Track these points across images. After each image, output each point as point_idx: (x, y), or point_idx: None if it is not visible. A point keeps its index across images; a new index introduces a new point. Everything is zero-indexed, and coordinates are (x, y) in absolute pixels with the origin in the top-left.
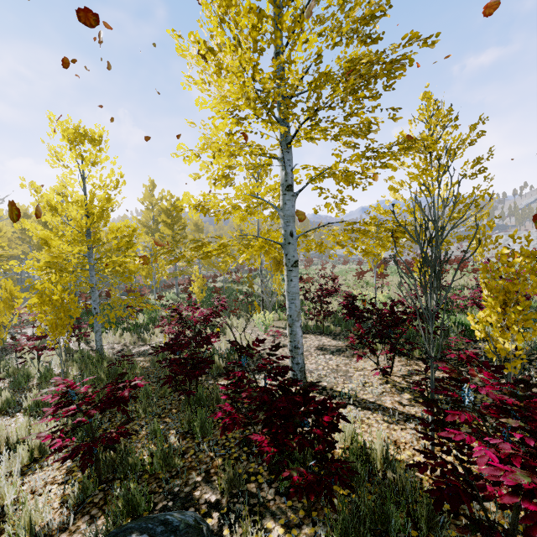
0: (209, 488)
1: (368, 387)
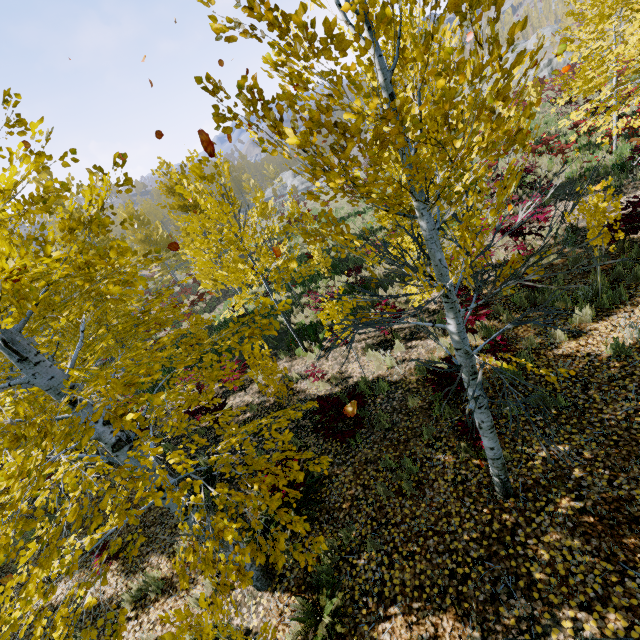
0: None
1: None
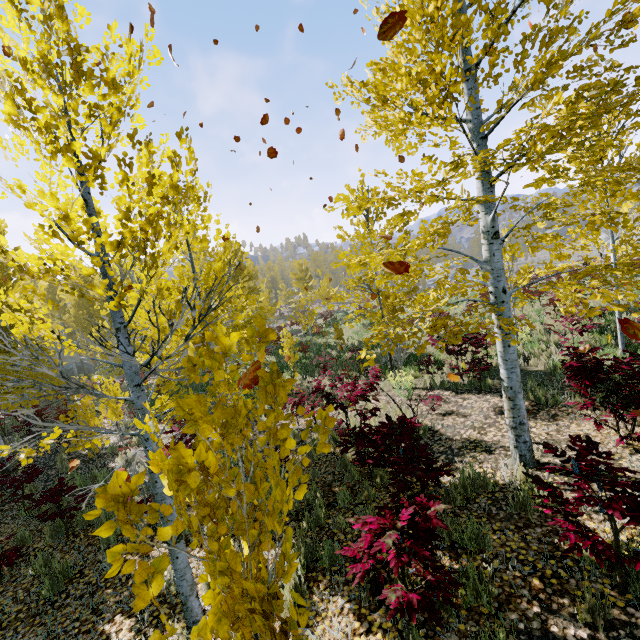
0: (563, 621)
1: (619, 460)
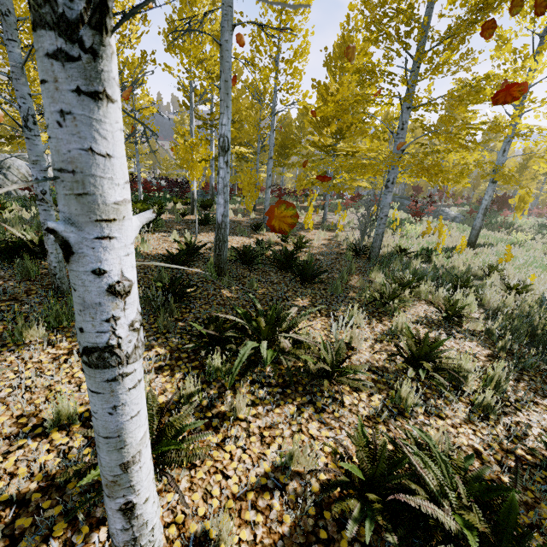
0: None
1: None
